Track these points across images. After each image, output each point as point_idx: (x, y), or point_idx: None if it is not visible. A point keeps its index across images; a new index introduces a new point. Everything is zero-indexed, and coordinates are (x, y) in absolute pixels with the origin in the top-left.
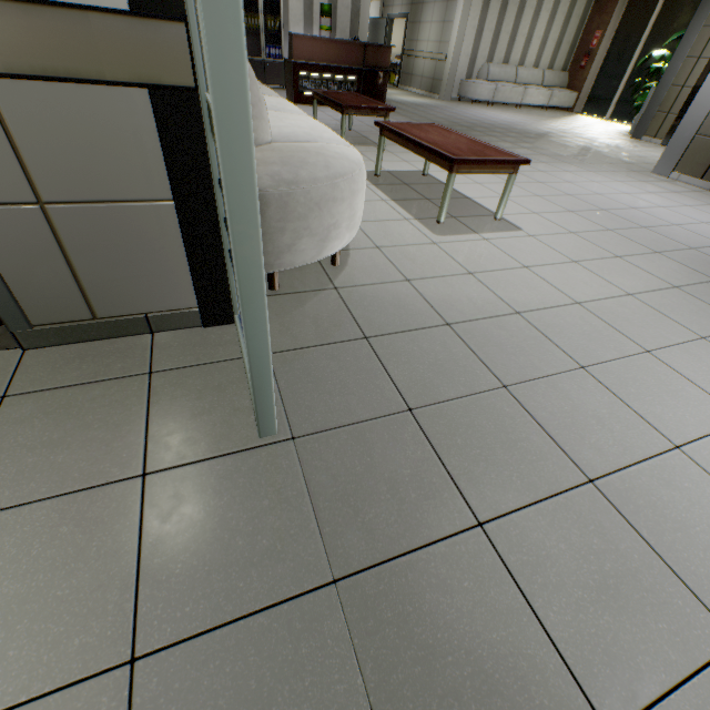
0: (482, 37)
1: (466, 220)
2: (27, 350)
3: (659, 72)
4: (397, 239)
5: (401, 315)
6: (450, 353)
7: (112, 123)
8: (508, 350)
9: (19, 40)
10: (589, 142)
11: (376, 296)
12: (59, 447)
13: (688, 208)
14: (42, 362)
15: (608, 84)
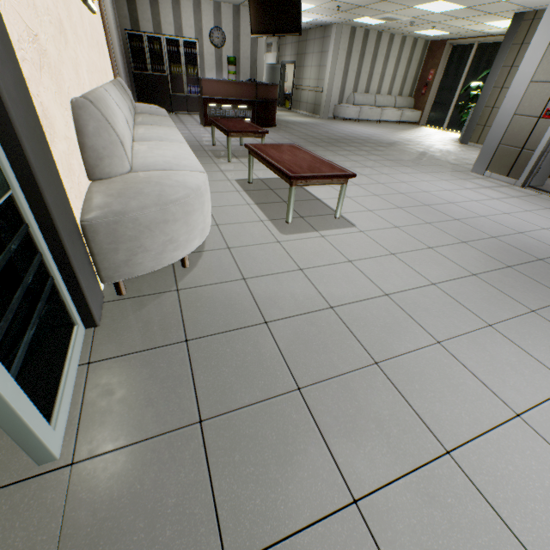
0: (347, 75)
1: (311, 219)
2: None
3: (477, 97)
4: (248, 239)
5: (226, 315)
6: (259, 353)
7: None
8: (313, 347)
9: None
10: (427, 148)
11: (211, 296)
12: None
13: (495, 200)
14: None
15: (442, 105)
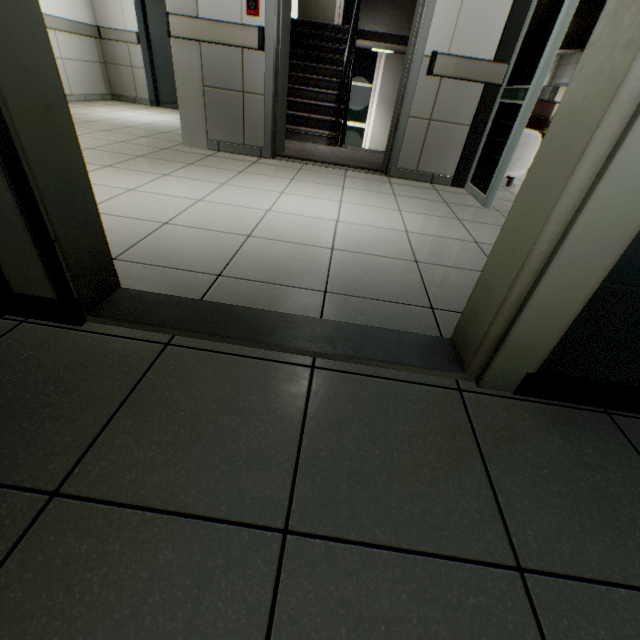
0: None
1: None
2: (389, 177)
3: None
4: None
5: None
6: None
7: (466, 96)
8: None
9: (460, 69)
10: None
11: None
12: (415, 193)
13: None
14: (396, 180)
15: None
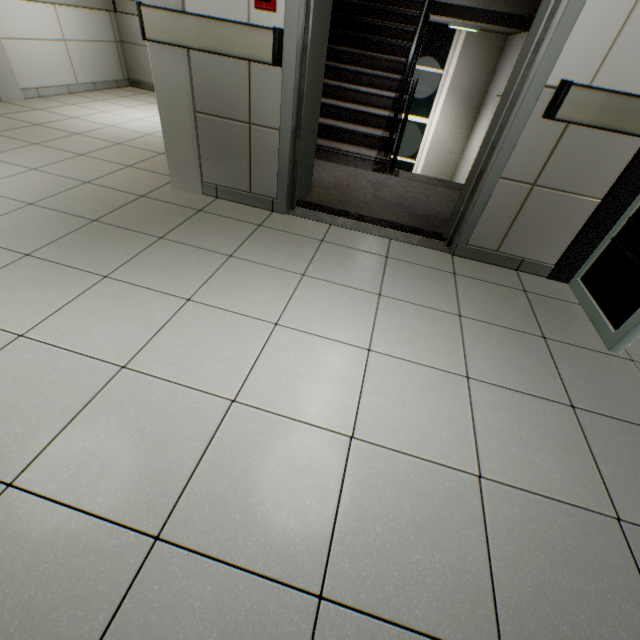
0: None
1: None
2: (452, 255)
3: None
4: None
5: None
6: None
7: (607, 153)
8: None
9: (607, 111)
10: None
11: None
12: (492, 306)
13: None
14: (463, 264)
15: None
